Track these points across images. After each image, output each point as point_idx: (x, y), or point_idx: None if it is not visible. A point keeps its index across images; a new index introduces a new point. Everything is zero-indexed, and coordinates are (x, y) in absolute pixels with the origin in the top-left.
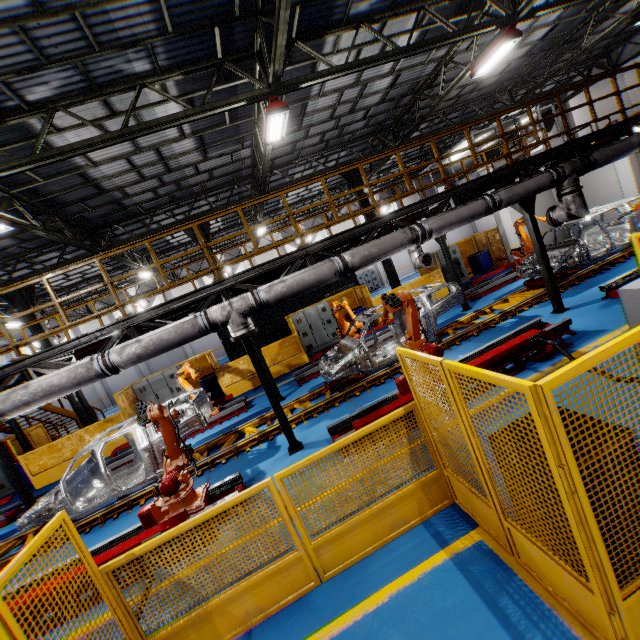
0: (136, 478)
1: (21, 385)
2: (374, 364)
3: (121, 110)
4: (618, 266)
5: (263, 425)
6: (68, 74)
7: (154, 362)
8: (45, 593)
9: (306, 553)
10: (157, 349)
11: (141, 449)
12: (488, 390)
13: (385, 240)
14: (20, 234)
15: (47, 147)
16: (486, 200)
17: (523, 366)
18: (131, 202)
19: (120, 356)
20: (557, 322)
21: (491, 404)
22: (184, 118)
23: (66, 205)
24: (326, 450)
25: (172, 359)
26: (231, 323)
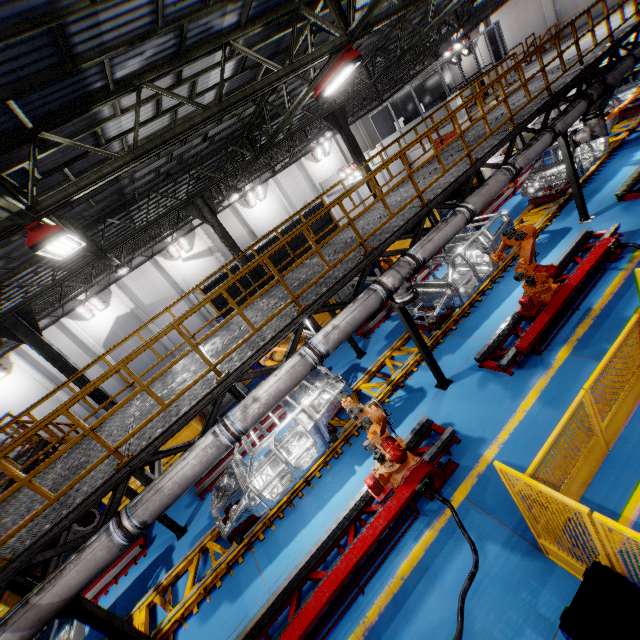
0: (294, 459)
1: (246, 401)
2: (463, 299)
3: (184, 77)
4: (600, 174)
5: (372, 379)
6: (165, 39)
7: (133, 365)
8: (361, 556)
9: (601, 435)
10: (353, 330)
11: (310, 430)
12: (589, 293)
13: (493, 184)
14: (15, 252)
15: (101, 135)
16: (551, 133)
17: (604, 268)
18: (131, 188)
19: (327, 345)
20: (609, 229)
21: (605, 302)
22: (277, 81)
23: (76, 205)
24: (607, 359)
25: (152, 356)
26: (401, 289)
